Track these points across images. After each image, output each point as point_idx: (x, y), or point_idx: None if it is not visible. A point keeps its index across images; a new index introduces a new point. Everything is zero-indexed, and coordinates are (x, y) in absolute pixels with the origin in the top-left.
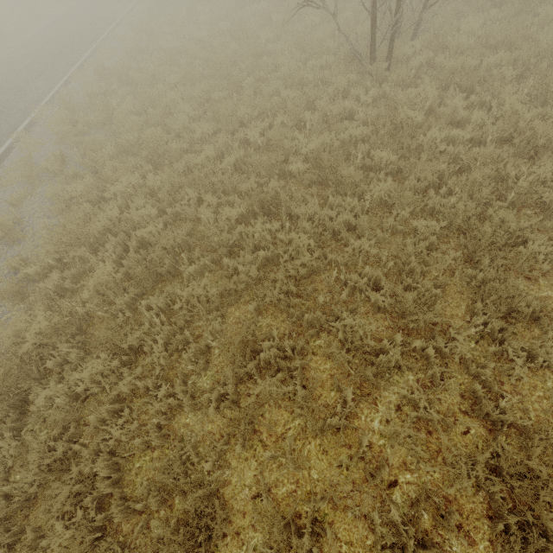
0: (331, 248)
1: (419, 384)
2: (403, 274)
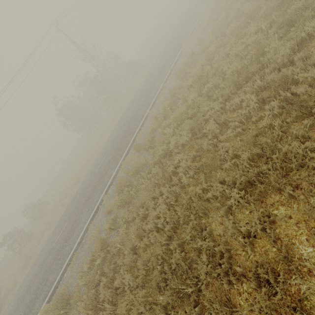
0: None
1: None
2: None
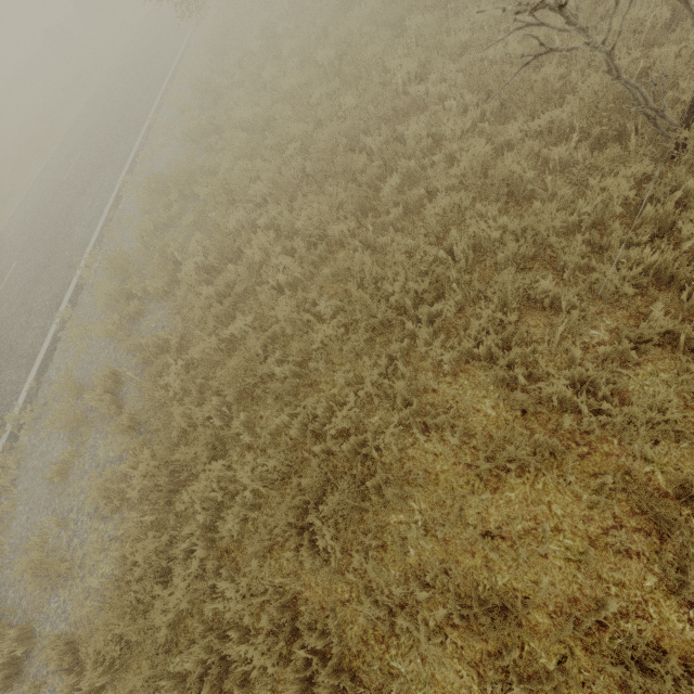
0: None
1: None
2: None
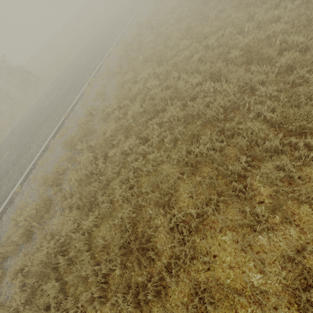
0: (248, 96)
1: (288, 158)
2: (293, 105)
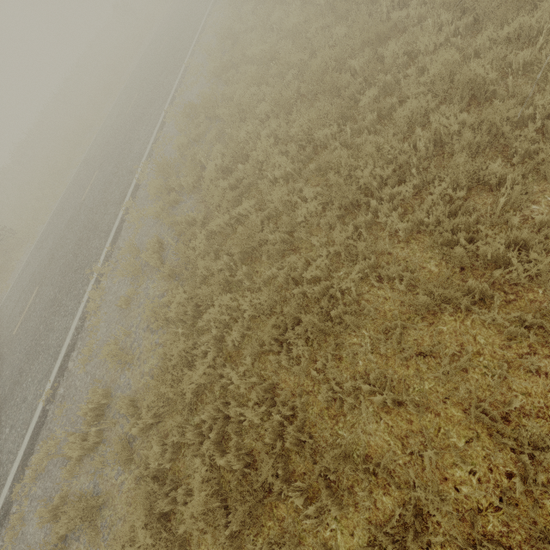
0: None
1: None
2: None
